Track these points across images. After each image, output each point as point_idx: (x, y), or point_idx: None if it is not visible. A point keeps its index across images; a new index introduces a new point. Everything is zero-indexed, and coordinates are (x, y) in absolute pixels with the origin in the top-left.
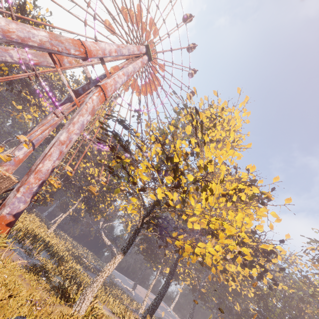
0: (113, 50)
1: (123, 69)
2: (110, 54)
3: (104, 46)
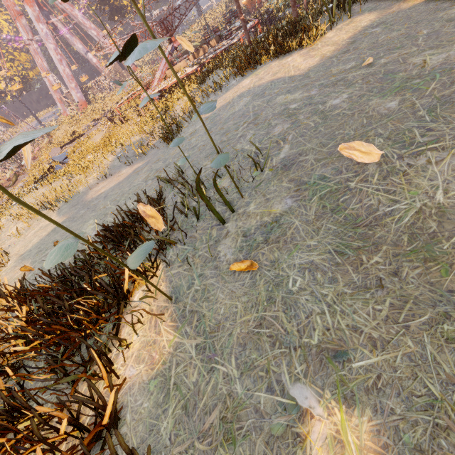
0: None
1: None
2: None
3: None
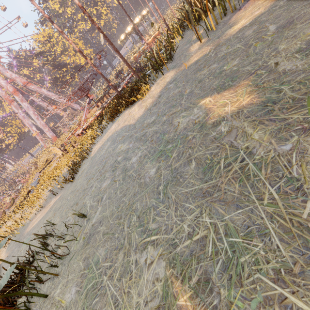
0: (0, 78)
1: (2, 72)
2: (3, 80)
3: (3, 83)
